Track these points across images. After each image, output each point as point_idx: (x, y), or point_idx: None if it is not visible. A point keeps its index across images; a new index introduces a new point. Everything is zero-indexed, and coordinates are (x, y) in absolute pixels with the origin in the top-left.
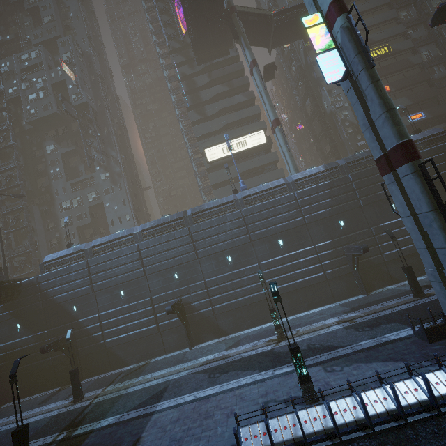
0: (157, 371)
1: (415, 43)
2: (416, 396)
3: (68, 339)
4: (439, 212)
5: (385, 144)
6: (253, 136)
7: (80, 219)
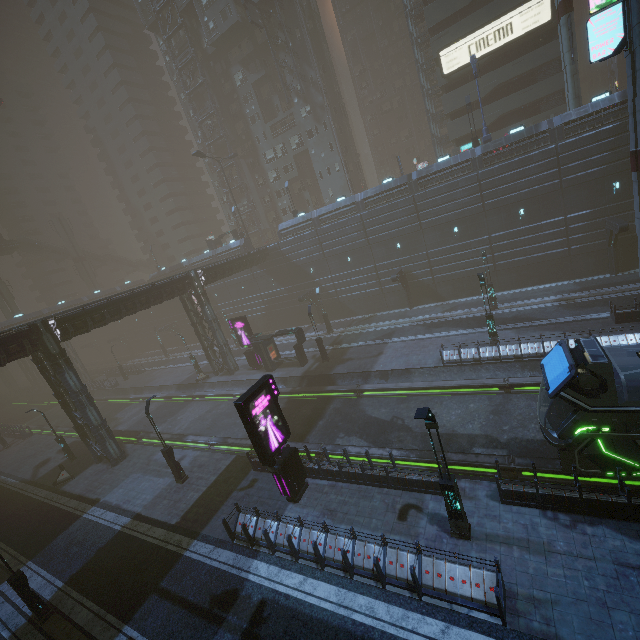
0: (384, 322)
1: None
2: None
3: (318, 294)
4: None
5: (638, 142)
6: (527, 11)
7: (287, 173)
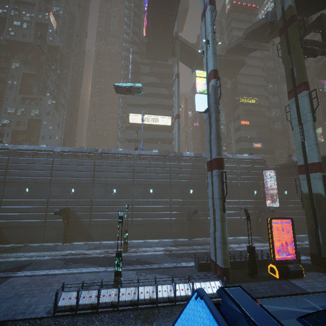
0: (30, 252)
1: (270, 104)
2: (169, 293)
3: None
4: (221, 200)
5: (212, 155)
6: (164, 118)
7: (18, 125)
